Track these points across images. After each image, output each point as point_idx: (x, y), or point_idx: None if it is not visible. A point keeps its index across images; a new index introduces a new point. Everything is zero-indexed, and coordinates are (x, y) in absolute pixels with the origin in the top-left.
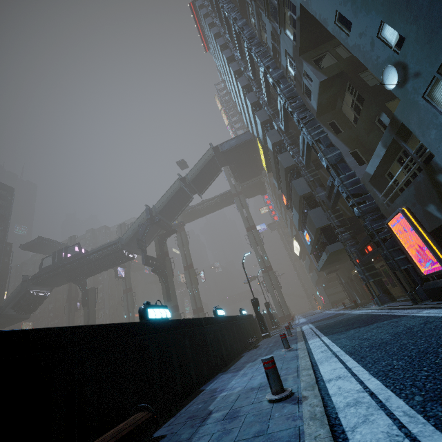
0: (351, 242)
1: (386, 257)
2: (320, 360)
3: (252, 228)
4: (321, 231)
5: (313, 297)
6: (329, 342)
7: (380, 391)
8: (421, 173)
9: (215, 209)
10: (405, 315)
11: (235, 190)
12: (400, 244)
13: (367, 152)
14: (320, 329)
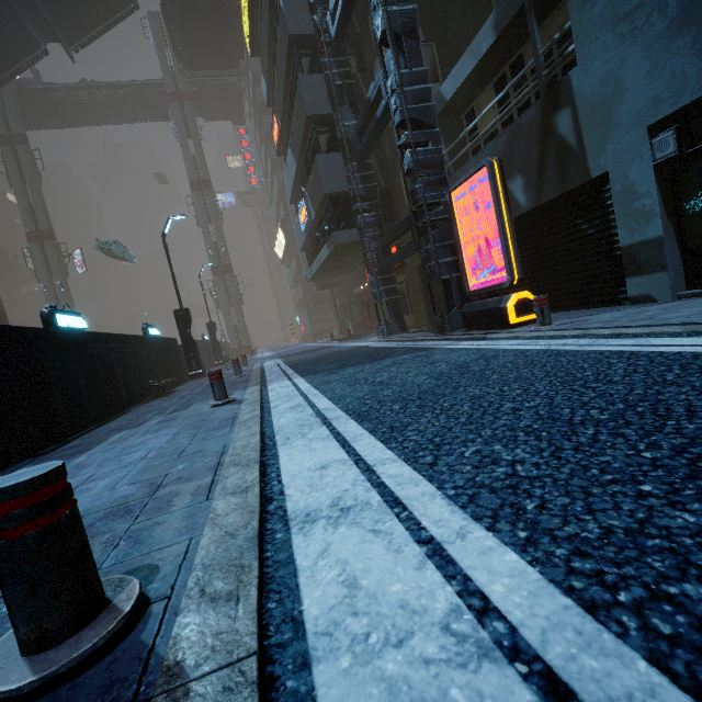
0: (375, 231)
1: (428, 255)
2: (285, 430)
3: (204, 185)
4: (331, 202)
5: (291, 324)
6: (308, 388)
7: (595, 671)
8: (534, 106)
9: (121, 118)
10: (435, 348)
11: (173, 84)
12: (457, 236)
13: (449, 60)
14: (294, 366)
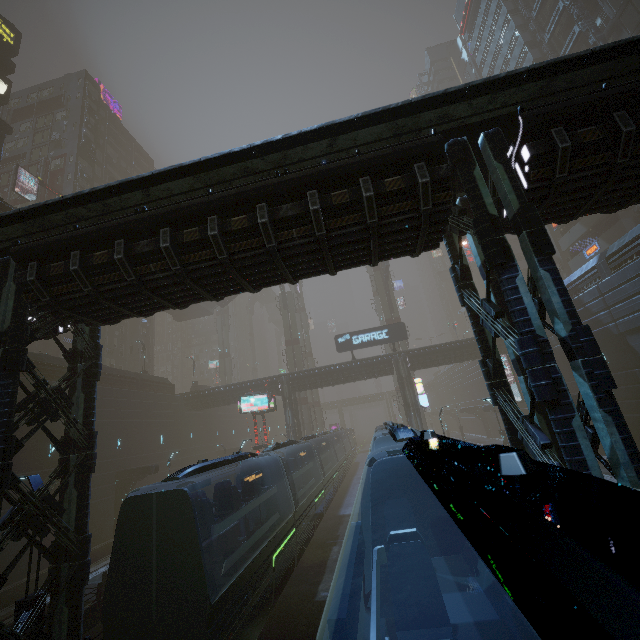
0: None
1: None
2: None
3: None
4: None
5: None
6: None
7: None
8: None
9: None
10: None
11: None
12: None
13: None
14: None
